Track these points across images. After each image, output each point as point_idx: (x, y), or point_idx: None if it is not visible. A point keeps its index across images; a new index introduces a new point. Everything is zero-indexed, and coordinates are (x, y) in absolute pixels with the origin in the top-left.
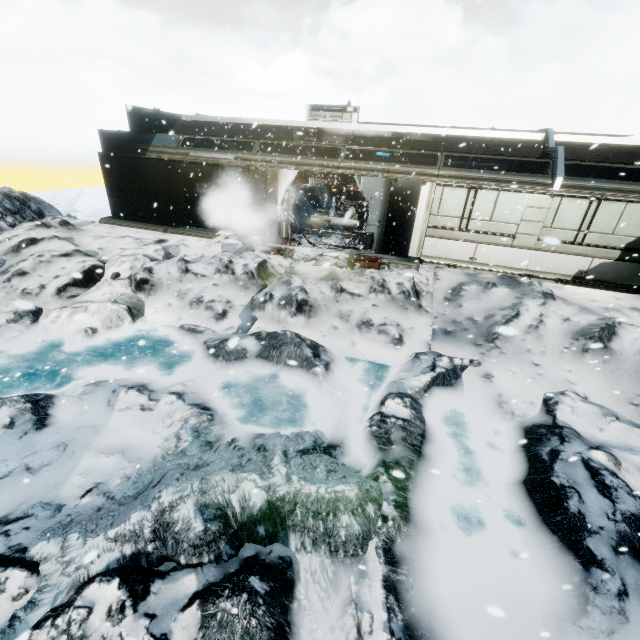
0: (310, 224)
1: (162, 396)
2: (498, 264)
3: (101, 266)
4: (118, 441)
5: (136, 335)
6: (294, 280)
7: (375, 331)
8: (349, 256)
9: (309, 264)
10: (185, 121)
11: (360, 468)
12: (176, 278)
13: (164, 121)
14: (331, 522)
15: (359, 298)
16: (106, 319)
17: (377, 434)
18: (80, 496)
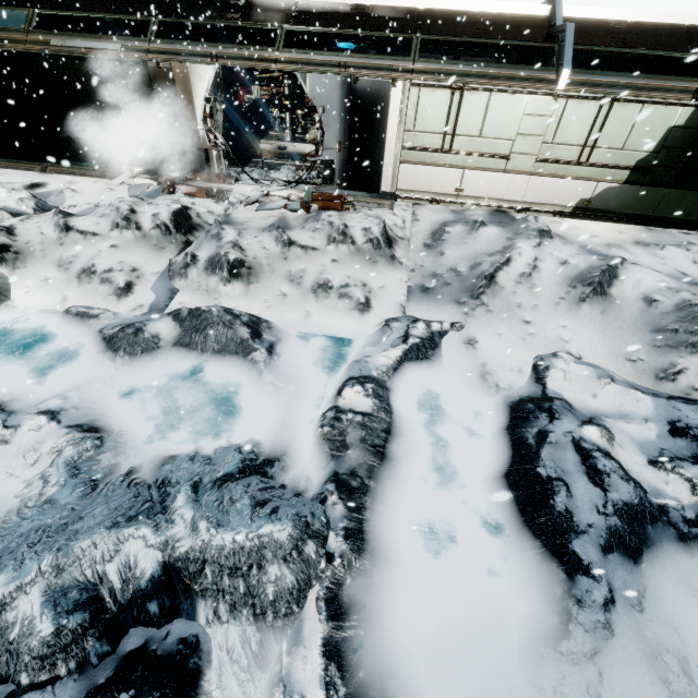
0: (259, 153)
1: (25, 419)
2: (489, 196)
3: None
4: None
5: (1, 328)
6: (226, 233)
7: (335, 295)
8: (304, 195)
9: (251, 209)
10: None
11: (305, 486)
12: (54, 240)
13: None
14: (255, 578)
15: (314, 252)
16: None
17: (329, 437)
18: None
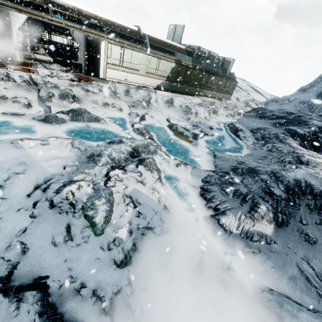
0: None
1: (47, 139)
2: (135, 82)
3: None
4: (48, 156)
5: None
6: (59, 86)
7: (111, 107)
8: (74, 76)
9: (53, 79)
10: None
11: None
12: None
13: None
14: (149, 148)
15: (96, 94)
16: None
17: (139, 133)
18: (63, 170)
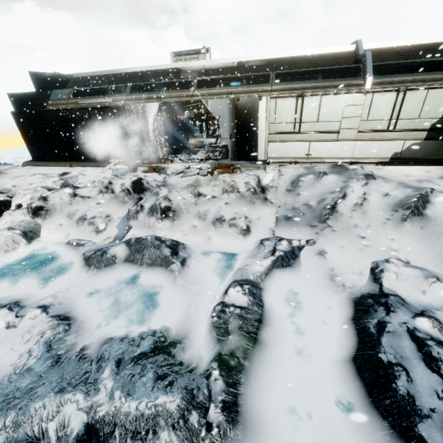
0: (187, 146)
1: (29, 311)
2: (329, 156)
3: (8, 200)
4: None
5: (32, 254)
6: (161, 191)
7: (227, 225)
8: (210, 166)
9: (179, 176)
10: (76, 78)
11: (197, 363)
12: (67, 202)
13: (61, 80)
14: (150, 441)
15: (214, 199)
16: (3, 244)
17: (217, 325)
18: None
